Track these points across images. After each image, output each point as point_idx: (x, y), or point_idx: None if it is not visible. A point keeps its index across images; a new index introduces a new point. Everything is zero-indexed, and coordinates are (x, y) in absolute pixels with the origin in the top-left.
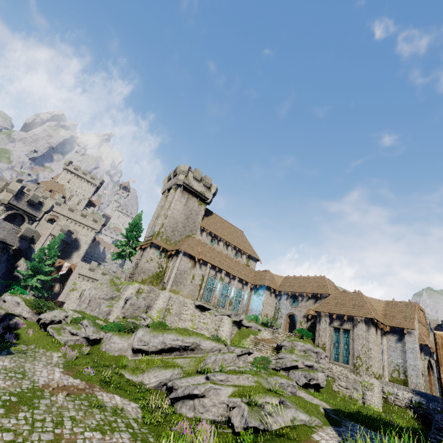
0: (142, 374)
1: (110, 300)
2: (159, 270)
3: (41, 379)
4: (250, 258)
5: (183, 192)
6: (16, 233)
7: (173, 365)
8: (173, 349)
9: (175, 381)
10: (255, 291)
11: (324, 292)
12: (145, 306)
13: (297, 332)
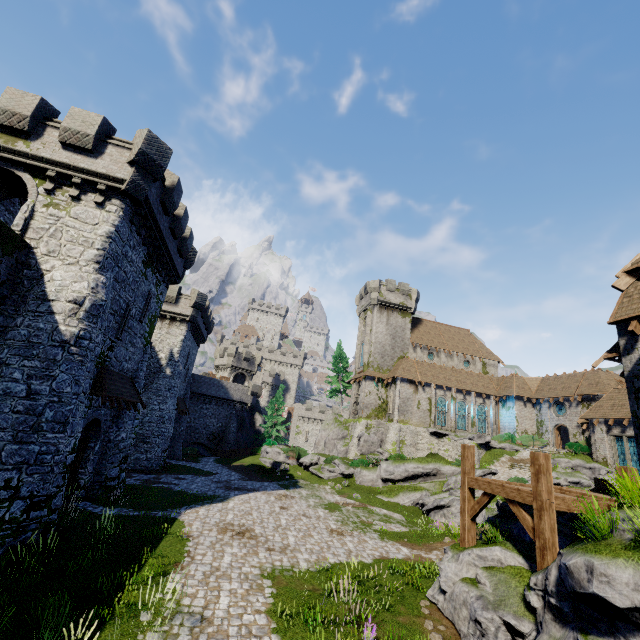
0: (396, 497)
1: (343, 440)
2: (381, 402)
3: (331, 500)
4: (486, 363)
5: (381, 311)
6: (247, 392)
7: (420, 489)
8: (416, 476)
9: (424, 499)
10: (502, 404)
11: (598, 392)
12: (378, 441)
13: (568, 447)
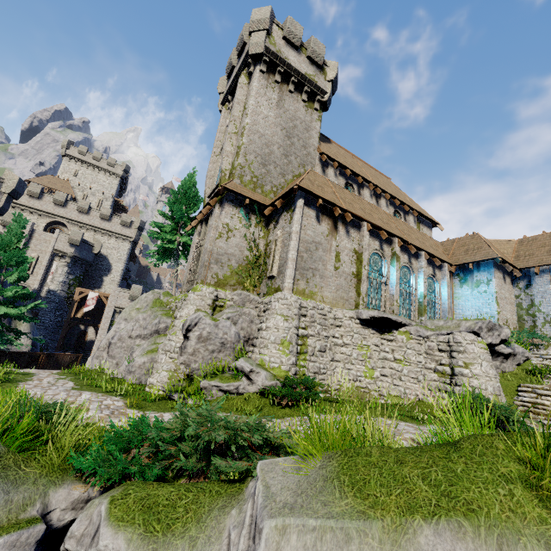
0: None
1: (152, 338)
2: (252, 255)
3: None
4: (419, 222)
5: (269, 77)
6: None
7: None
8: None
9: None
10: (461, 279)
11: None
12: (238, 340)
13: None
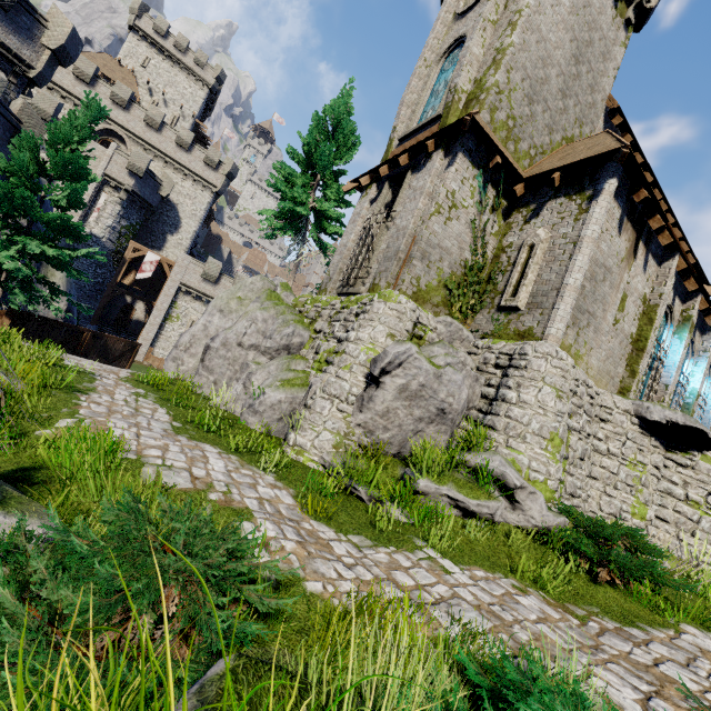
0: None
1: (283, 358)
2: (473, 261)
3: None
4: None
5: None
6: None
7: None
8: None
9: None
10: None
11: None
12: (461, 409)
13: None
